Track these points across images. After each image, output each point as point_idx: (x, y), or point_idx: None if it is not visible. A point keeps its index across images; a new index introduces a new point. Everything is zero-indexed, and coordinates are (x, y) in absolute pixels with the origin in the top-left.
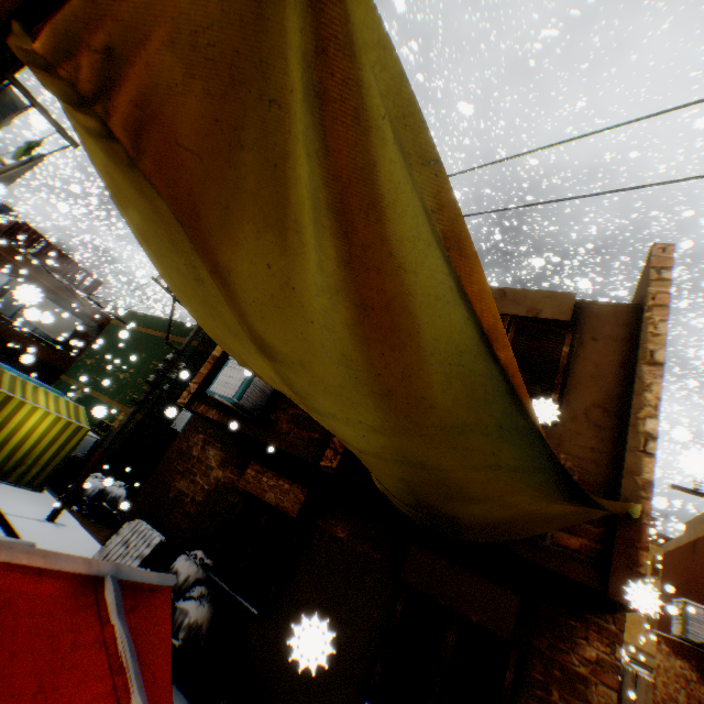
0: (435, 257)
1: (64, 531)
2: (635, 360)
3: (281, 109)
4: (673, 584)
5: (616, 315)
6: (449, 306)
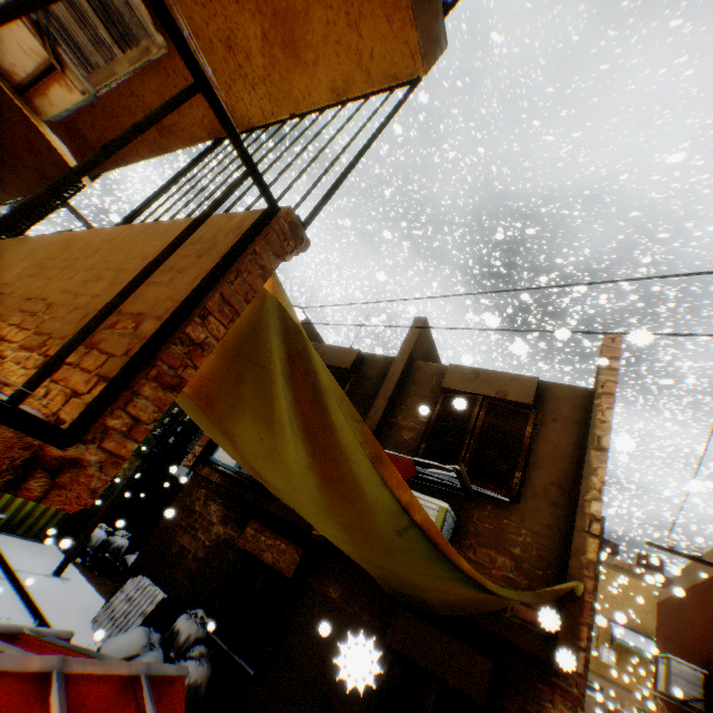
0: (368, 462)
1: (69, 586)
2: (586, 444)
3: (268, 370)
4: (666, 635)
5: (574, 397)
6: (381, 486)
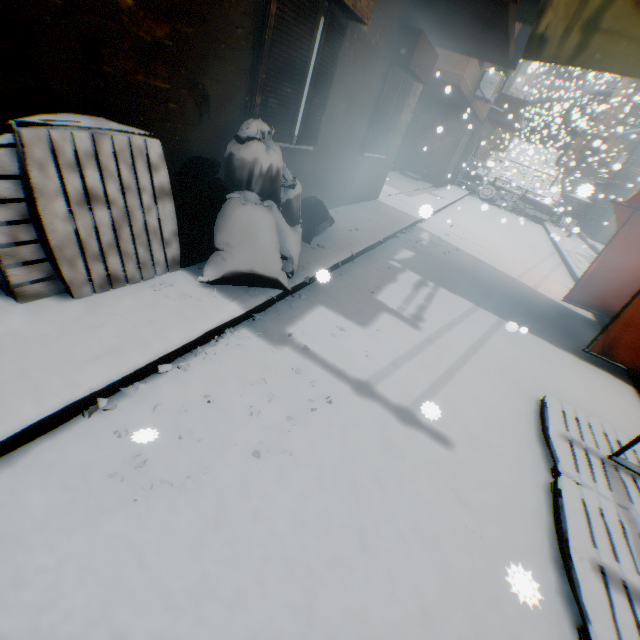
0: None
1: None
2: None
3: None
4: None
5: None
6: None
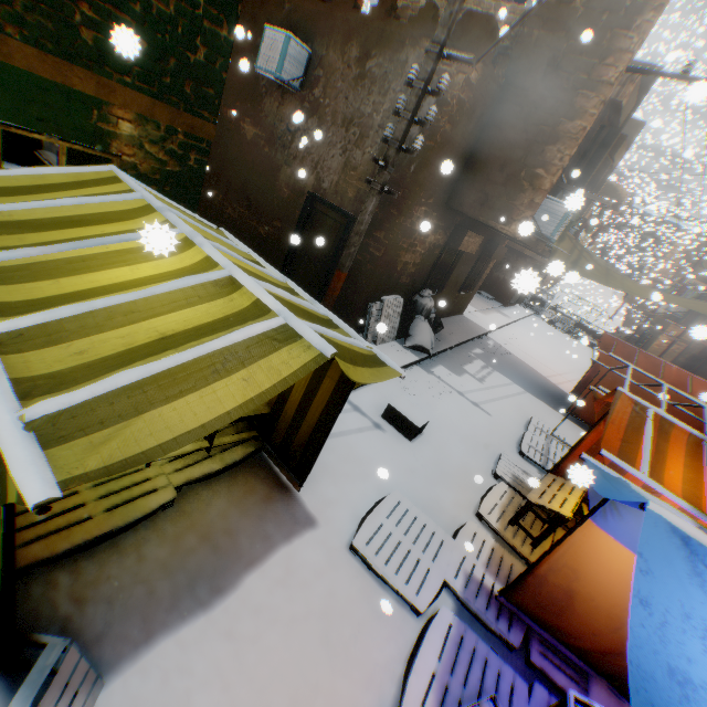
0: None
1: None
2: (599, 187)
3: None
4: None
5: None
6: None
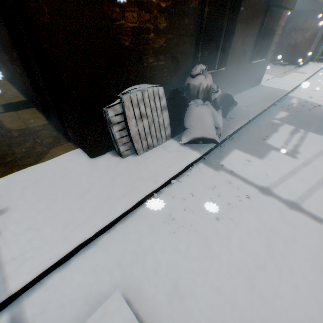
0: None
1: (27, 201)
2: None
3: None
4: None
5: None
6: None
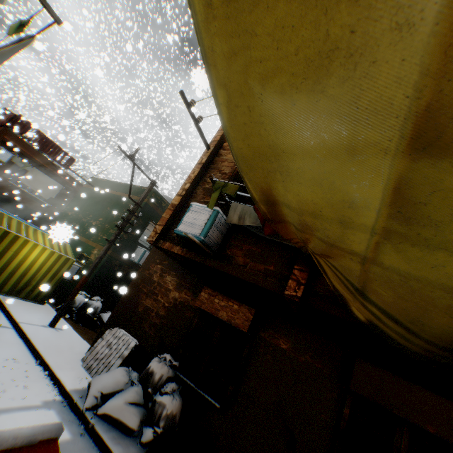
0: None
1: (61, 334)
2: None
3: None
4: None
5: None
6: None
